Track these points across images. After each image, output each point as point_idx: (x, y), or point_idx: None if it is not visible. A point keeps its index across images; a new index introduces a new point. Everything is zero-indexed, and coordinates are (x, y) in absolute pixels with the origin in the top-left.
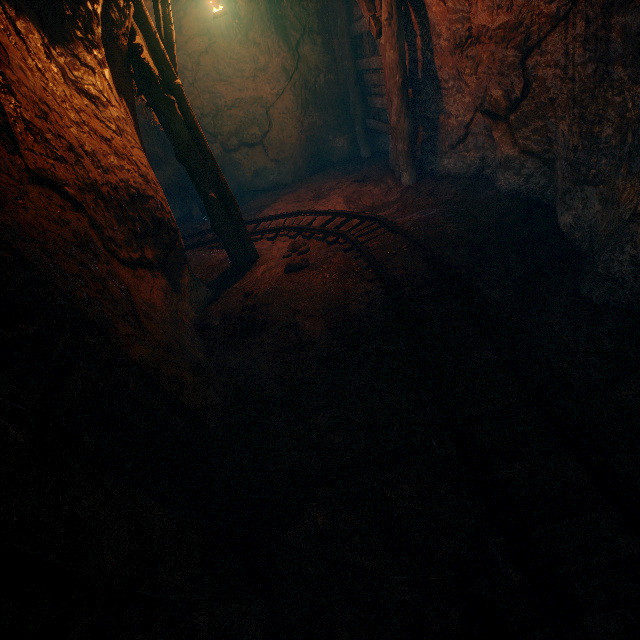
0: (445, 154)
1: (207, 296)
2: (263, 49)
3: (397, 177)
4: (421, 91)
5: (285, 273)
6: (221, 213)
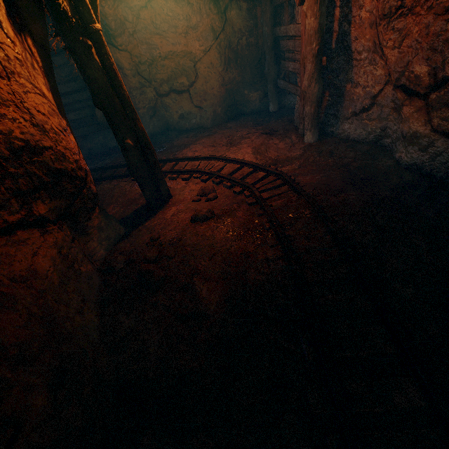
0: (347, 119)
1: (119, 232)
2: (195, 9)
3: (300, 134)
4: (332, 60)
5: (191, 222)
6: (137, 158)
